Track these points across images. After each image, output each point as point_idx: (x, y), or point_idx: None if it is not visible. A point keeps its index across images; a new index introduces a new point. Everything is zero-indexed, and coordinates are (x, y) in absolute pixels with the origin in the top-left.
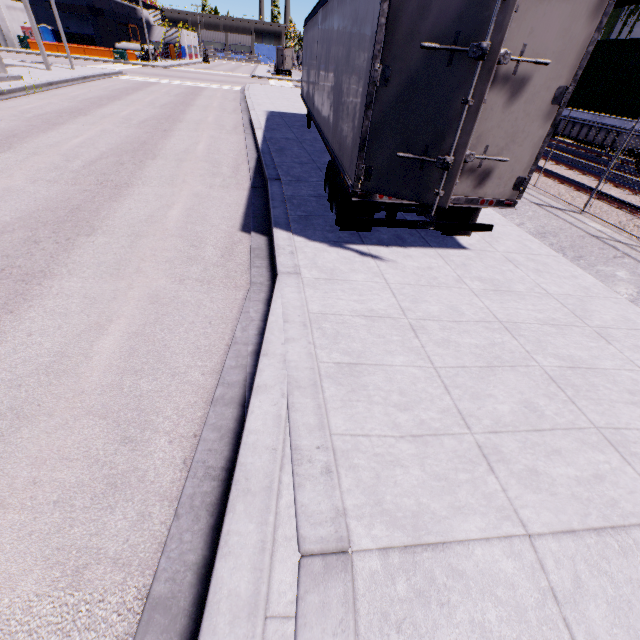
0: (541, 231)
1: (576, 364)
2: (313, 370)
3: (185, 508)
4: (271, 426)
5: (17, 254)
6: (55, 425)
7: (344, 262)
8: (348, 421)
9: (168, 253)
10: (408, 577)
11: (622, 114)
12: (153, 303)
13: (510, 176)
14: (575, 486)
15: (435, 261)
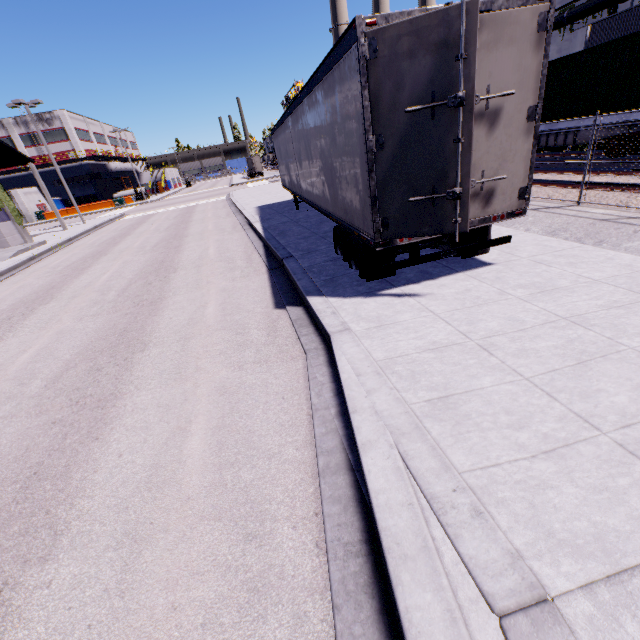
0: (549, 230)
1: None
2: (408, 413)
3: (341, 596)
4: (395, 481)
5: (85, 385)
6: (174, 540)
7: (385, 307)
8: (469, 455)
9: (218, 346)
10: (632, 613)
11: (572, 117)
12: (223, 394)
13: (512, 189)
14: None
15: (469, 283)
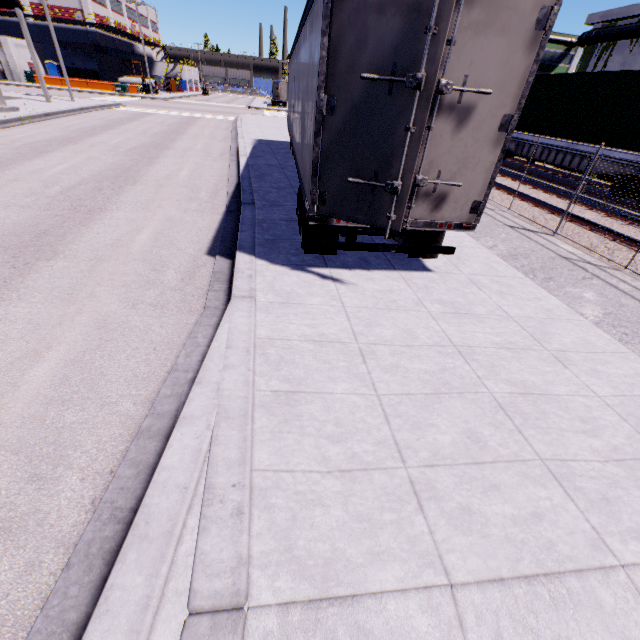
0: (513, 253)
1: (528, 390)
2: (246, 399)
3: (79, 556)
4: (188, 462)
5: None
6: None
7: (303, 285)
8: (274, 455)
9: (127, 277)
10: (306, 638)
11: (594, 141)
12: (99, 328)
13: (466, 200)
14: (510, 526)
15: (397, 284)
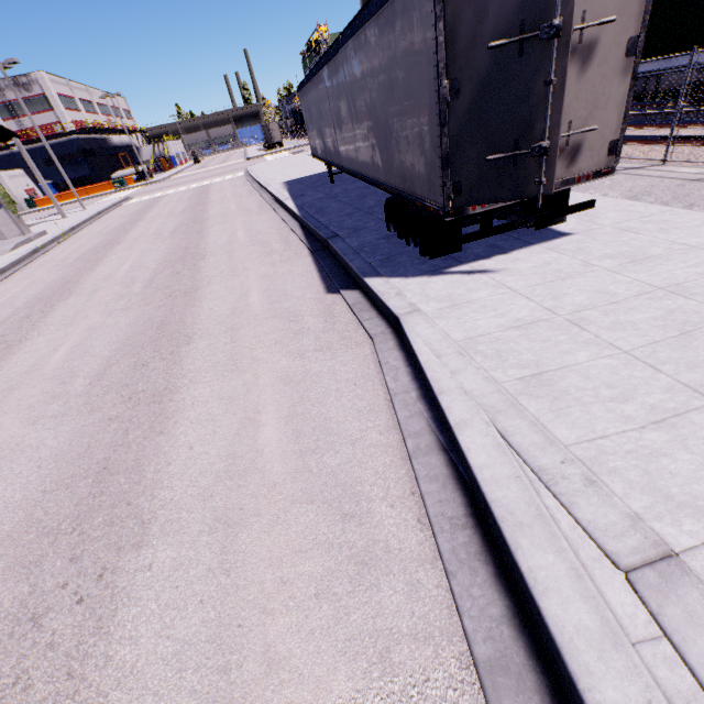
0: (630, 195)
1: None
2: (501, 392)
3: (454, 564)
4: (497, 456)
5: (134, 381)
6: (268, 523)
7: (455, 286)
8: (573, 429)
9: (272, 335)
10: None
11: (655, 57)
12: (288, 384)
13: (601, 143)
14: None
15: (547, 255)
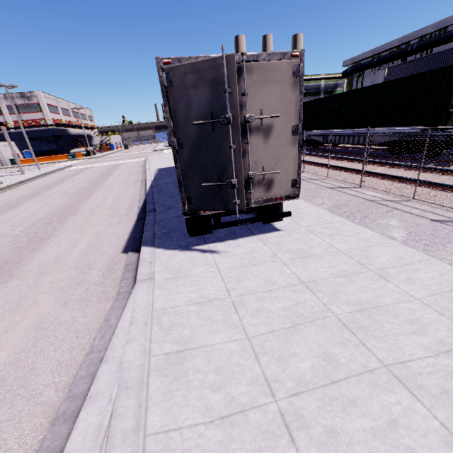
0: (336, 204)
1: (363, 306)
2: (143, 366)
3: None
4: (89, 441)
5: None
6: None
7: (189, 261)
8: (164, 415)
9: (62, 282)
10: None
11: (368, 126)
12: (36, 329)
13: (286, 180)
14: (371, 440)
15: (256, 244)
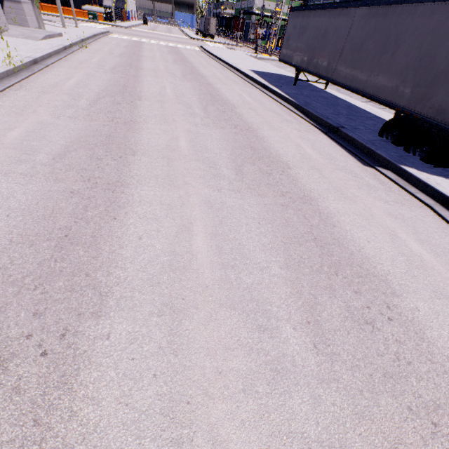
0: None
1: None
2: None
3: None
4: None
5: (272, 183)
6: None
7: None
8: None
9: (351, 182)
10: None
11: None
12: (396, 218)
13: None
14: None
15: None
